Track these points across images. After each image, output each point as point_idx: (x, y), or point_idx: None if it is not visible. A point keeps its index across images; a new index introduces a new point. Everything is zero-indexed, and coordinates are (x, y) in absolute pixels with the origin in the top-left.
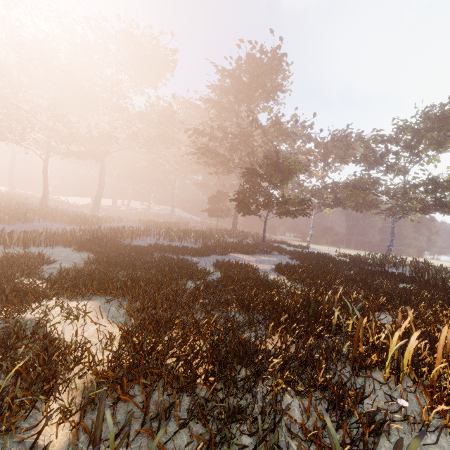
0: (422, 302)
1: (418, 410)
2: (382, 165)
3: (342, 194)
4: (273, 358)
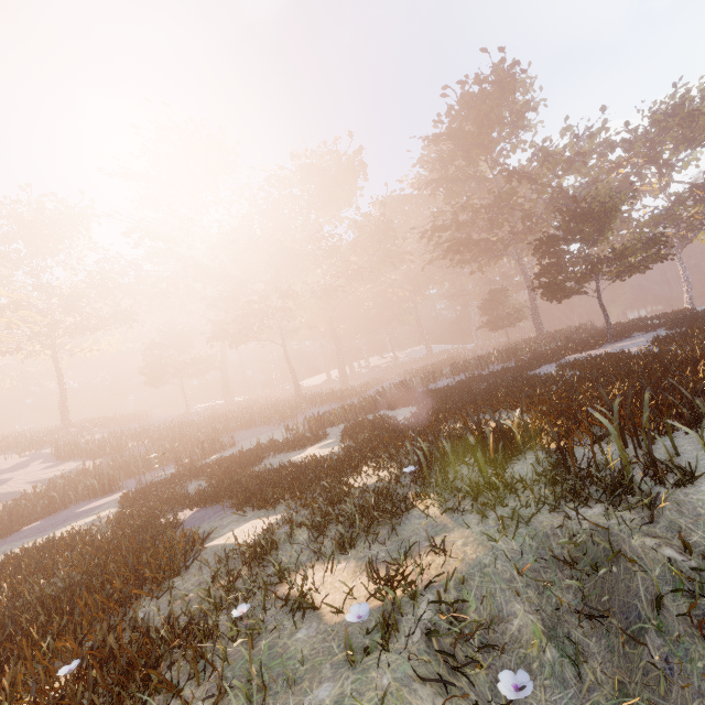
0: None
1: None
2: None
3: None
4: None
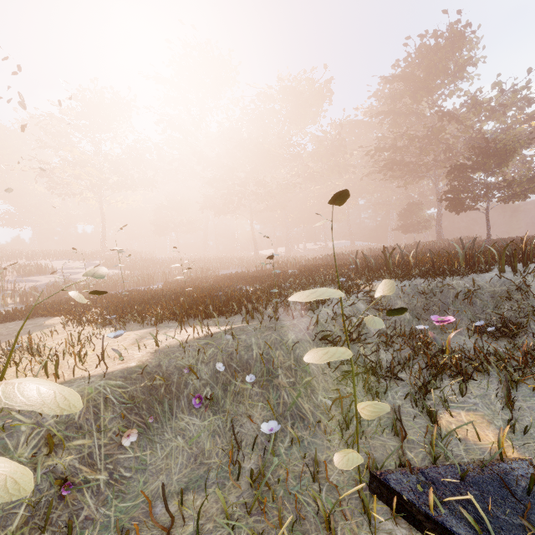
0: None
1: None
2: None
3: None
4: None
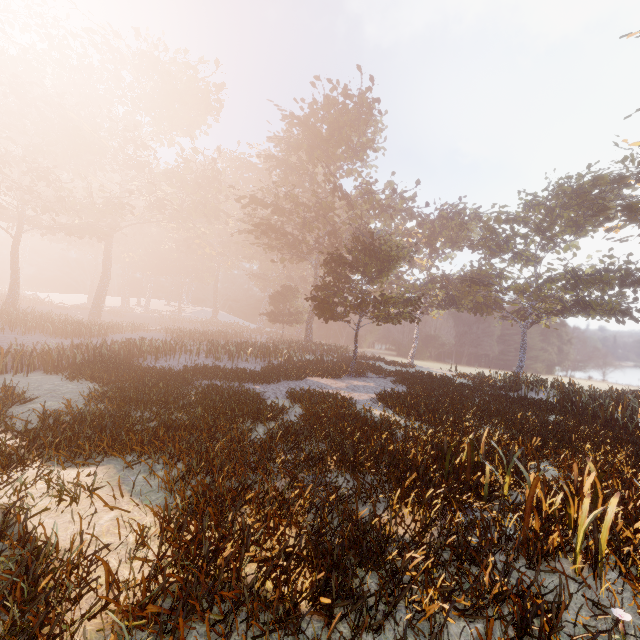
0: (588, 443)
1: (636, 622)
2: (508, 252)
3: (456, 291)
4: (411, 550)
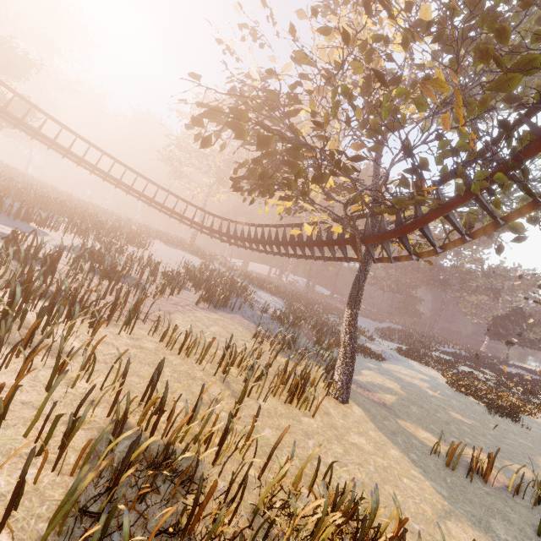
0: None
1: None
2: None
3: None
4: None
